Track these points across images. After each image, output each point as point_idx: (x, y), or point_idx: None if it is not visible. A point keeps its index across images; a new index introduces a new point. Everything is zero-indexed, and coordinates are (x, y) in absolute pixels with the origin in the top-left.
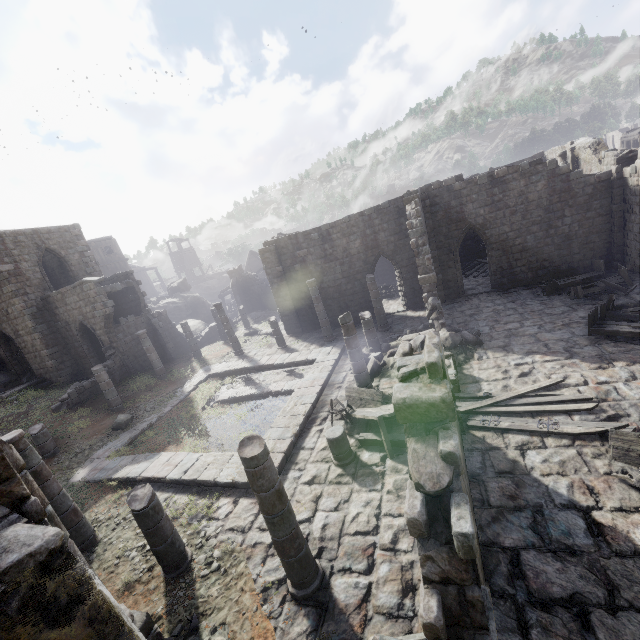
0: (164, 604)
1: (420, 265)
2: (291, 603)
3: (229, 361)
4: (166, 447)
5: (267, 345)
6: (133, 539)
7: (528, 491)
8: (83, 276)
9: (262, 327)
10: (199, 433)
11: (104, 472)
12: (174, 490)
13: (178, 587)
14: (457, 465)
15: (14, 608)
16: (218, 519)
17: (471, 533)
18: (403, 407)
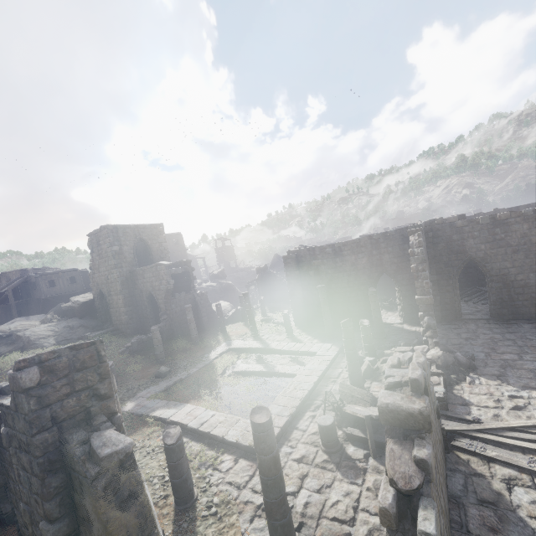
0: (171, 530)
1: (418, 287)
2: None
3: (246, 340)
4: (190, 400)
5: (278, 332)
6: (157, 468)
7: (511, 528)
8: (158, 259)
9: (275, 316)
10: (215, 395)
11: (144, 409)
12: (191, 437)
13: (183, 519)
14: (428, 472)
15: (101, 486)
16: (221, 471)
17: (434, 535)
18: (386, 410)
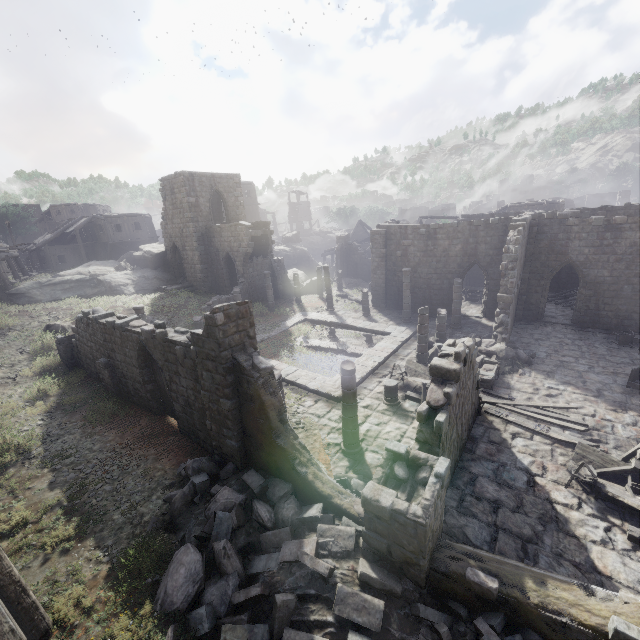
0: None
1: (503, 285)
2: (341, 454)
3: (321, 313)
4: (272, 358)
5: (354, 310)
6: None
7: (503, 455)
8: (233, 216)
9: (352, 293)
10: (294, 356)
11: None
12: None
13: None
14: (449, 399)
15: (260, 383)
16: (304, 406)
17: (442, 422)
18: (434, 368)
